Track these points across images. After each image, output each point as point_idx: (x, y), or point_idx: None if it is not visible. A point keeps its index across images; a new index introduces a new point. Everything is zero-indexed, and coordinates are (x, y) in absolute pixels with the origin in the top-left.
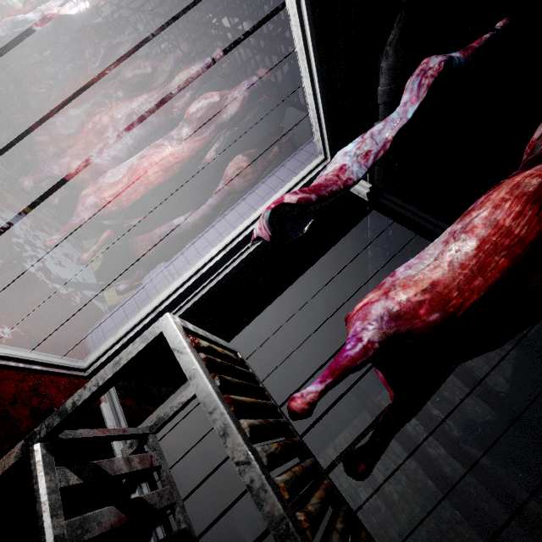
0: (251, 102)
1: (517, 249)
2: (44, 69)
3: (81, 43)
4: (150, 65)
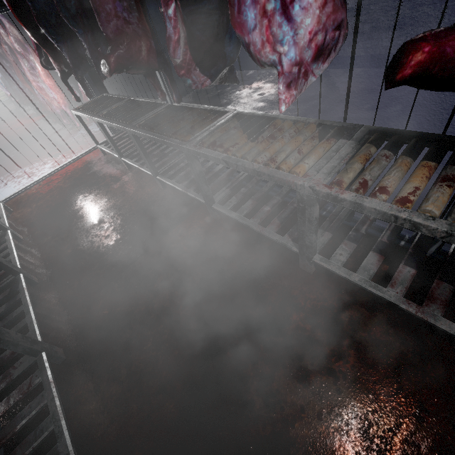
0: (9, 13)
1: (29, 34)
2: (21, 88)
3: (2, 62)
4: (4, 45)
